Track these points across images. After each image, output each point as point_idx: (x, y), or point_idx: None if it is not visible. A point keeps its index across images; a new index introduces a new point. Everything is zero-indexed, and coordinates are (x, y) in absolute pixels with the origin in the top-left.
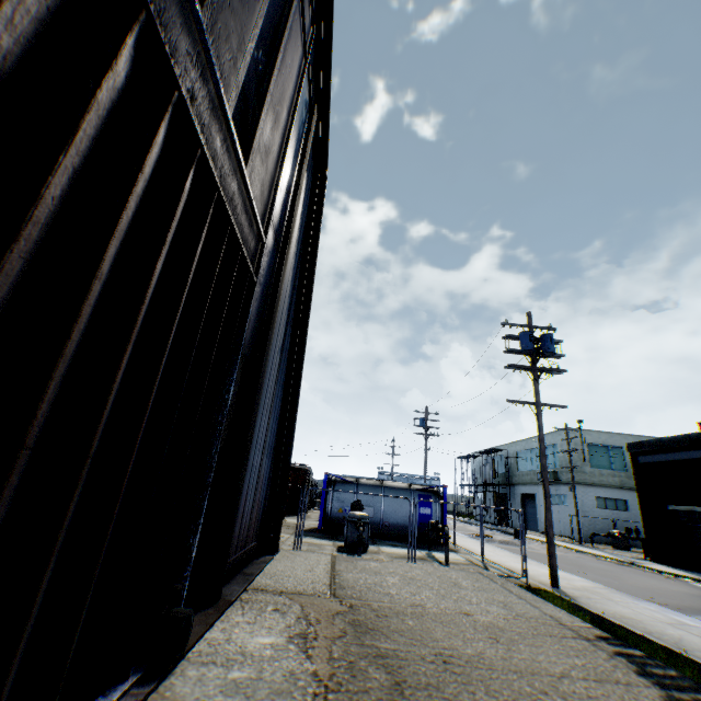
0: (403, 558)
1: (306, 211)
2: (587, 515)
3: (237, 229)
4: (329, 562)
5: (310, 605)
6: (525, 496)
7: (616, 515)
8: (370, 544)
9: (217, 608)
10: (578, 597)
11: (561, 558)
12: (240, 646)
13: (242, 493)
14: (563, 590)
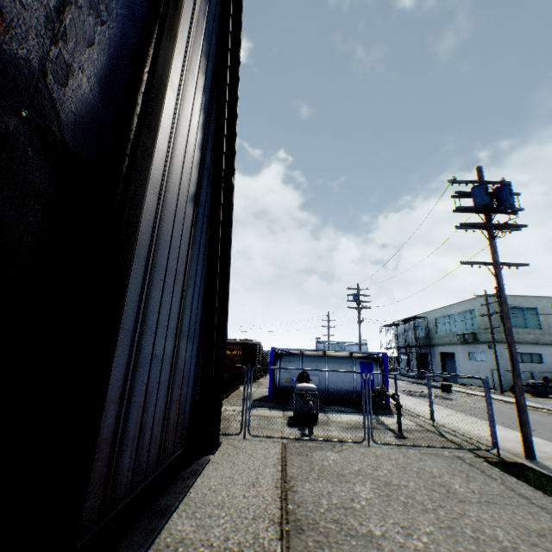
0: (354, 428)
1: (216, 28)
2: (505, 368)
3: None
4: (278, 460)
5: None
6: (444, 355)
7: (531, 367)
8: (319, 412)
9: None
10: None
11: (495, 411)
12: None
13: (131, 402)
14: (544, 464)
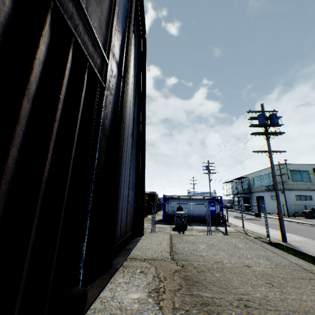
0: (204, 231)
1: (136, 59)
2: (291, 204)
3: (80, 42)
4: (168, 238)
5: (160, 267)
6: (258, 197)
7: (305, 203)
8: (188, 226)
9: (108, 274)
10: (299, 247)
11: None
12: (119, 302)
13: (119, 210)
14: (289, 243)
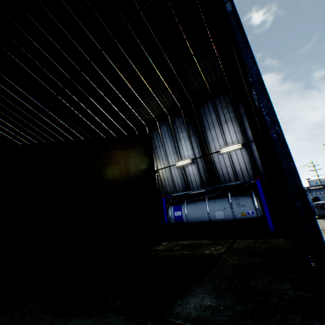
0: None
1: None
2: None
3: None
4: (324, 221)
5: None
6: None
7: None
8: None
9: None
10: None
11: None
12: None
13: None
14: None
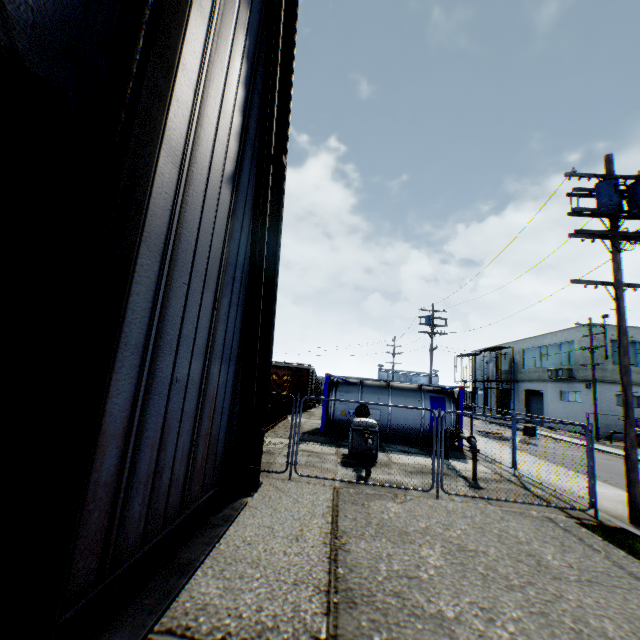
0: (420, 473)
1: None
2: (604, 412)
3: None
4: (328, 509)
5: None
6: (529, 393)
7: (636, 413)
8: (378, 452)
9: None
10: None
11: None
12: None
13: (142, 437)
14: None
